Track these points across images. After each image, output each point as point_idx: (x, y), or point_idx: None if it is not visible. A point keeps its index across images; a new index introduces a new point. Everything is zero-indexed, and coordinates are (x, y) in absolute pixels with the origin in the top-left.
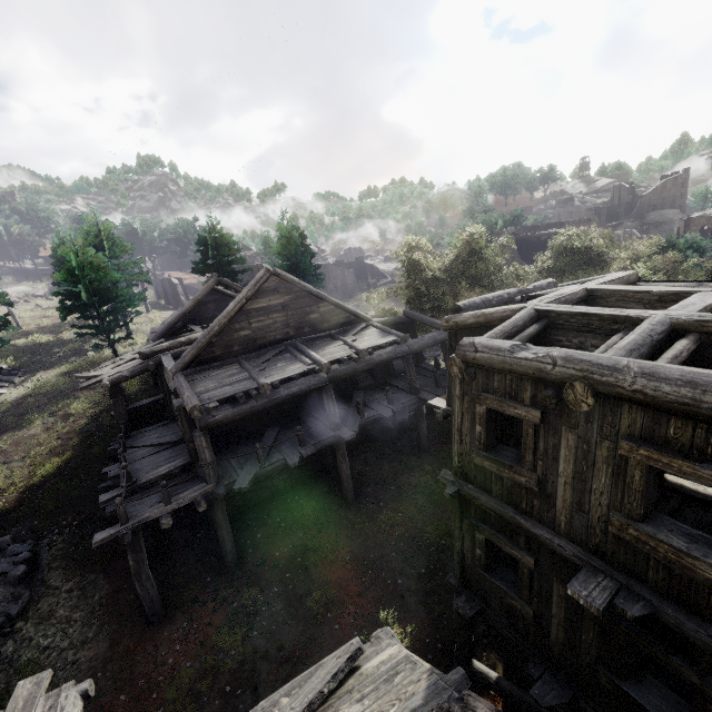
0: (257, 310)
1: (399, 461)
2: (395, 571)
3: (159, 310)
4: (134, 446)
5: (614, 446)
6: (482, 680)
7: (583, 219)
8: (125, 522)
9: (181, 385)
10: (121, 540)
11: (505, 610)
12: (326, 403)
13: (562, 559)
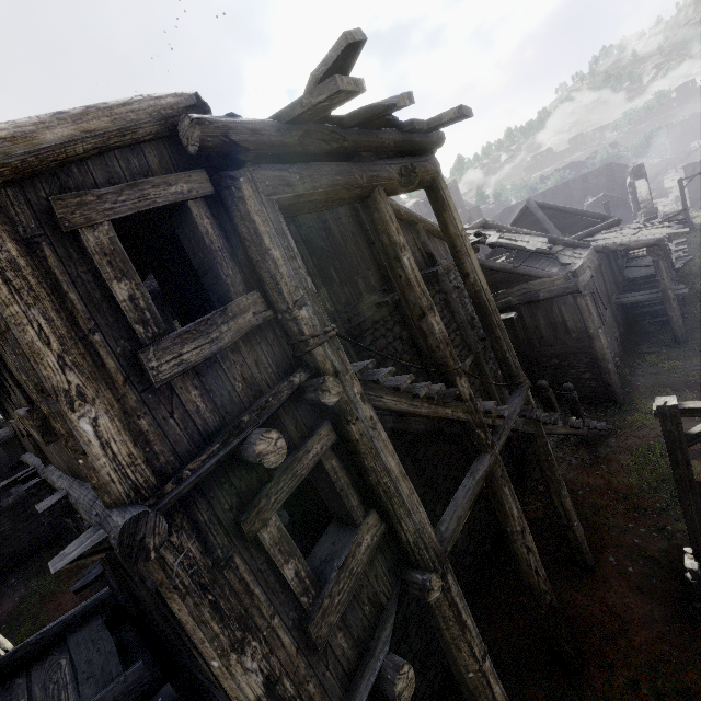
0: None
1: None
2: None
3: None
4: None
5: None
6: None
7: None
8: None
9: None
10: None
11: None
12: None
13: None
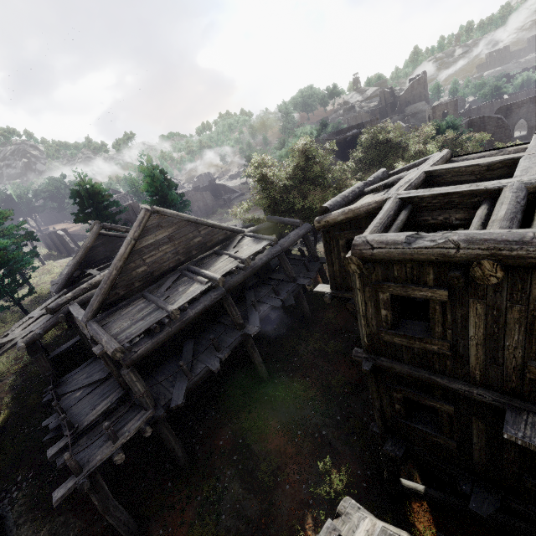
0: (147, 247)
1: (294, 336)
2: (318, 425)
3: (54, 261)
4: (66, 392)
5: (526, 308)
6: (413, 494)
7: (373, 119)
8: (79, 472)
9: (96, 332)
10: (81, 489)
11: (428, 444)
12: (228, 310)
13: (479, 402)
